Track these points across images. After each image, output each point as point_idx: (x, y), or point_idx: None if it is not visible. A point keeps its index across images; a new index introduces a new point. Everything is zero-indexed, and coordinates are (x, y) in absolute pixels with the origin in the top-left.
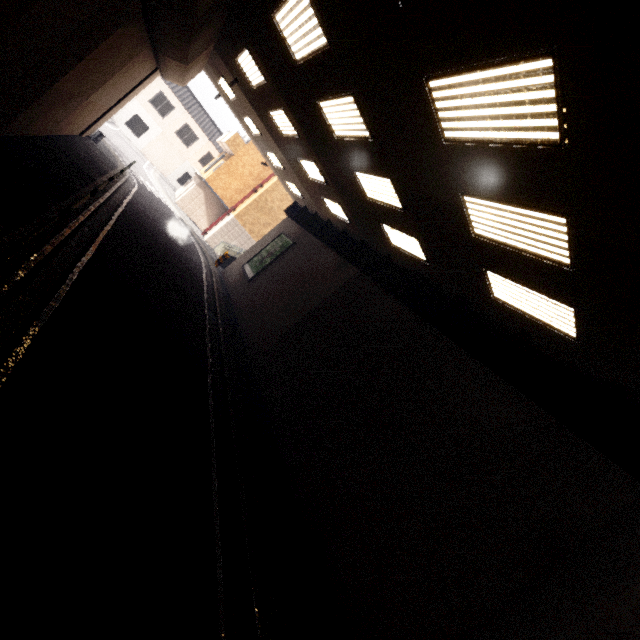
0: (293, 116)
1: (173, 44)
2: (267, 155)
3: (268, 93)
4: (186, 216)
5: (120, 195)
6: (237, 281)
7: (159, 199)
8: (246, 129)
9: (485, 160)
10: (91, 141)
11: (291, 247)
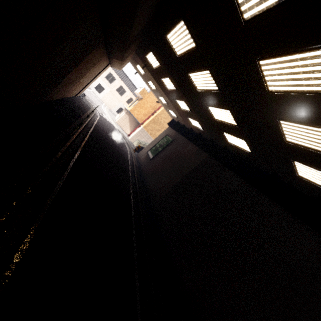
0: (174, 80)
1: (117, 53)
2: (159, 98)
3: (161, 70)
4: (120, 128)
5: (91, 122)
6: (144, 159)
7: (108, 121)
8: (149, 86)
9: (297, 102)
10: (80, 98)
11: (171, 142)
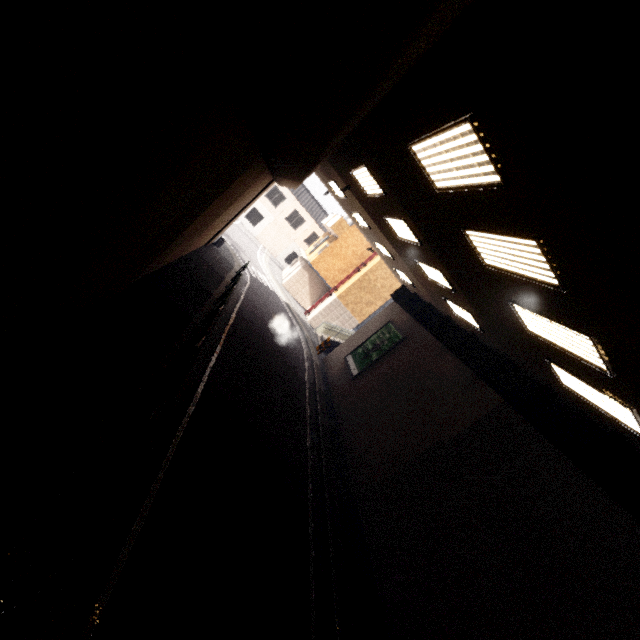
0: (417, 228)
1: (289, 173)
2: (374, 244)
3: (386, 203)
4: (291, 297)
5: (233, 300)
6: (339, 375)
7: (268, 287)
8: (353, 220)
9: None
10: (214, 247)
11: (401, 342)
